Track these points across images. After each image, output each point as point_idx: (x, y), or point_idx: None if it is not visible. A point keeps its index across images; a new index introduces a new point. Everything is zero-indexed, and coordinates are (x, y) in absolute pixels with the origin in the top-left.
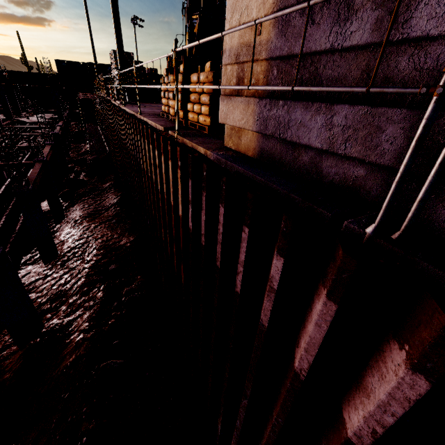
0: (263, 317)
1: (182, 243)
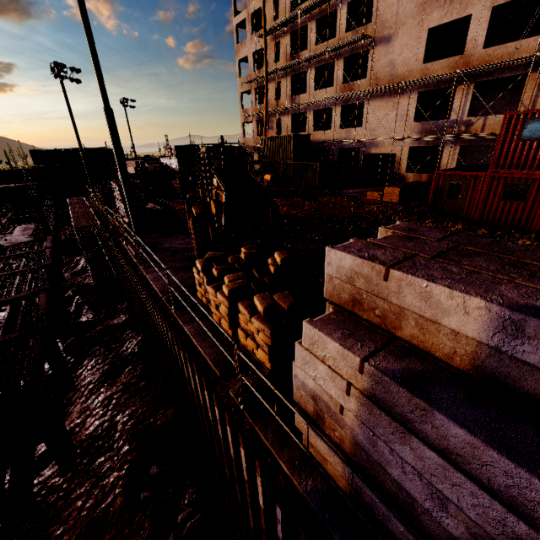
0: None
1: (265, 526)
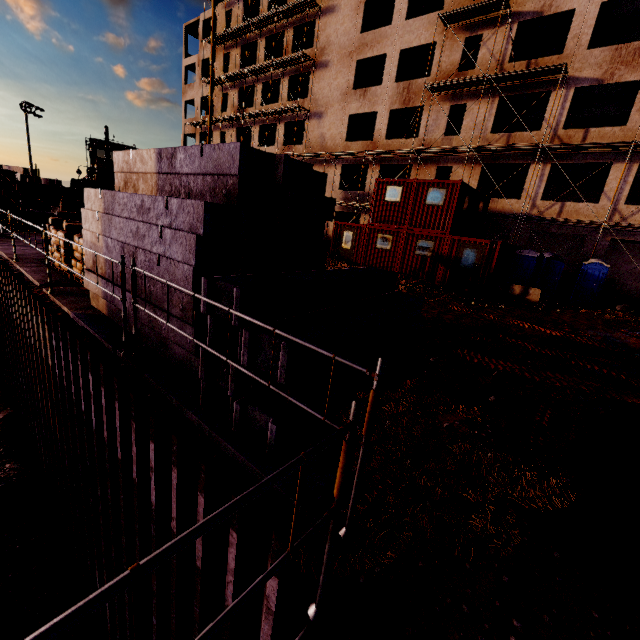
0: (93, 418)
1: (54, 392)
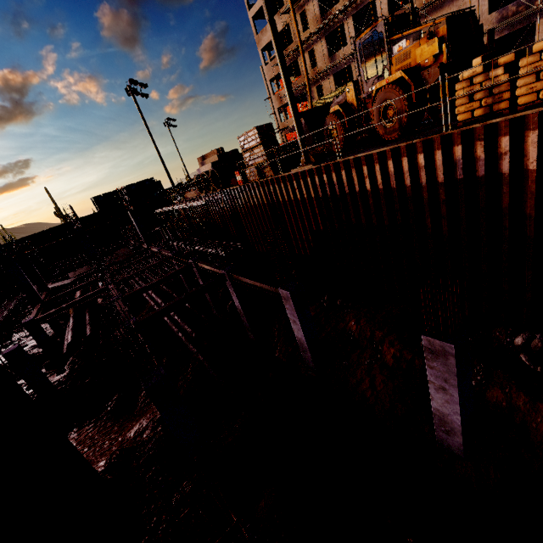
0: None
1: None
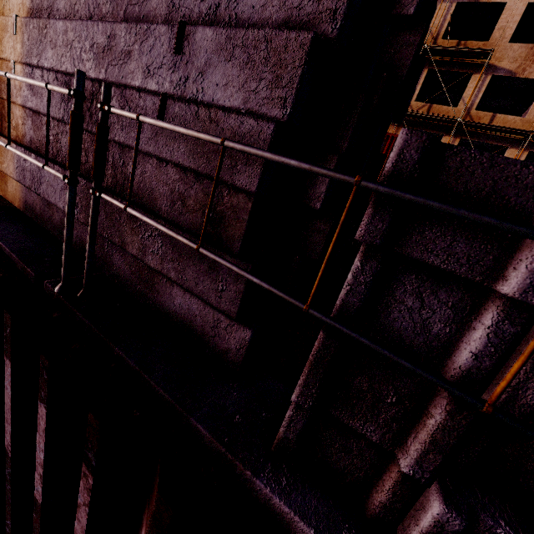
0: None
1: None
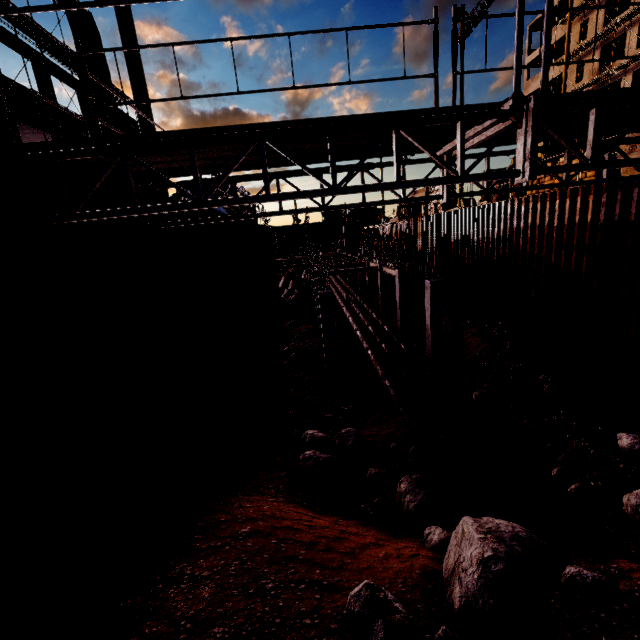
0: None
1: (588, 239)
